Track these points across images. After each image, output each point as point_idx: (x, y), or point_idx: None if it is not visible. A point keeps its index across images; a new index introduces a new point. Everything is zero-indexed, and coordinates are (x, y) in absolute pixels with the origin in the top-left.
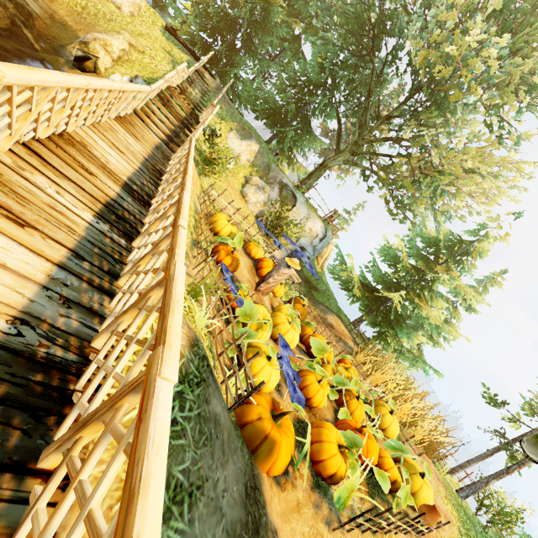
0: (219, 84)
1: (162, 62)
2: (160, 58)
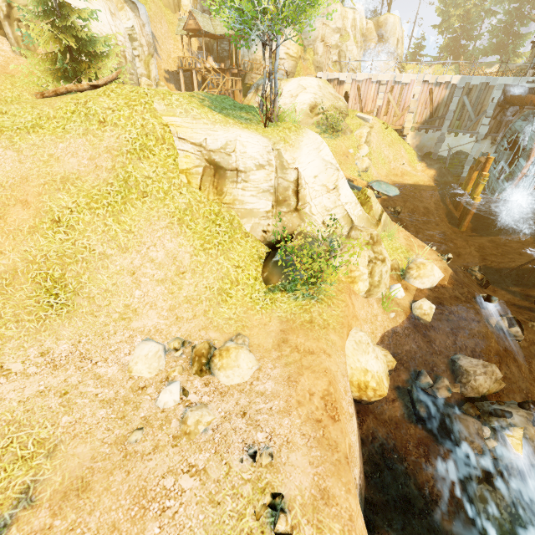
0: (468, 62)
1: (451, 74)
2: (450, 73)
